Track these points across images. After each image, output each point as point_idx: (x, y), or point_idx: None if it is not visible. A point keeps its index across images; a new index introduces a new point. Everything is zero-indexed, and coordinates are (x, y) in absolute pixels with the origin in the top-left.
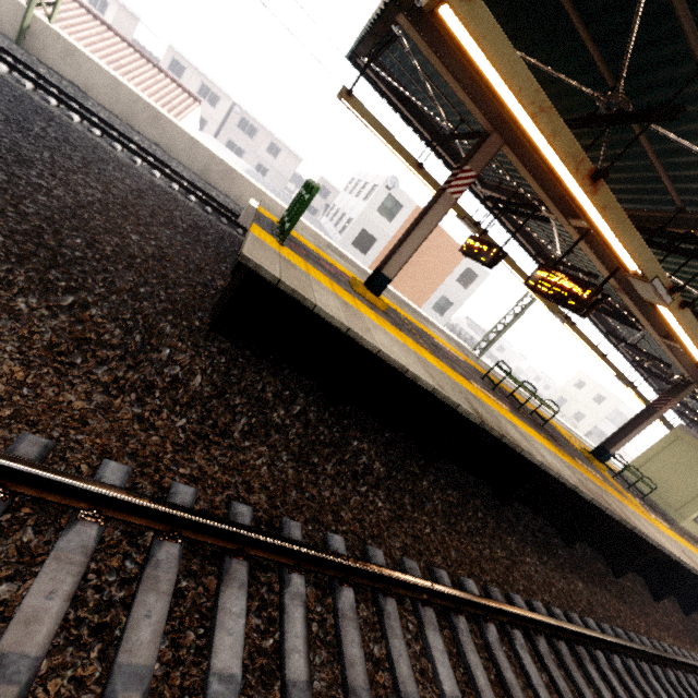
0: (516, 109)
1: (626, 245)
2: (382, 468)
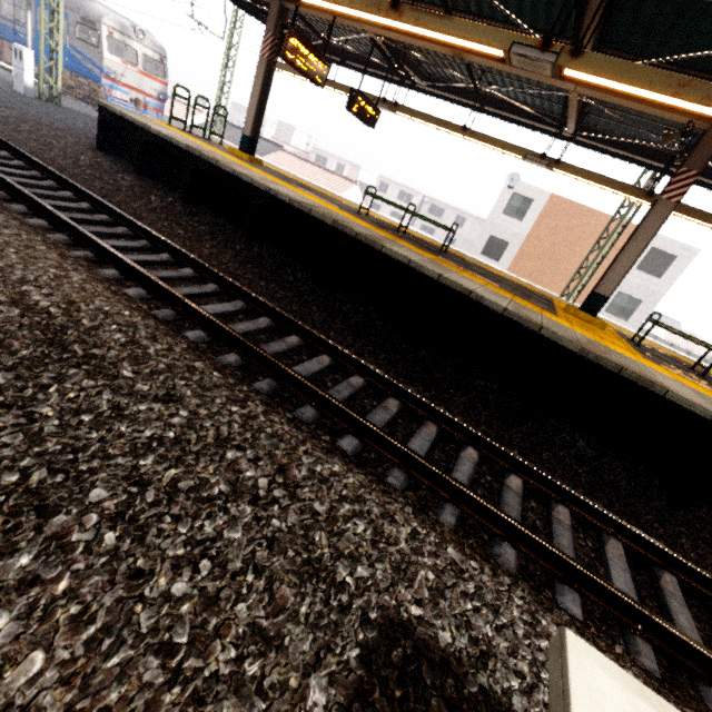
0: None
1: None
2: (128, 184)
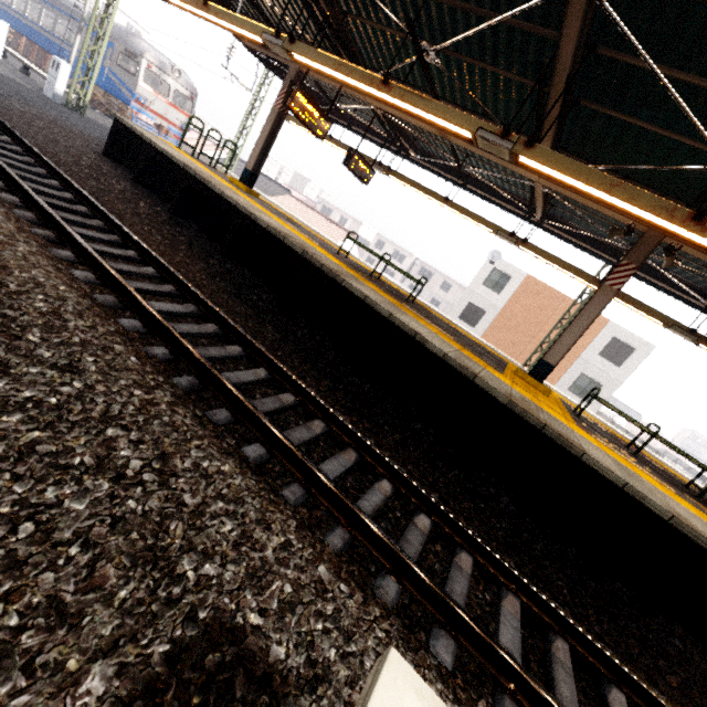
0: (181, 5)
1: (236, 25)
2: (122, 189)
